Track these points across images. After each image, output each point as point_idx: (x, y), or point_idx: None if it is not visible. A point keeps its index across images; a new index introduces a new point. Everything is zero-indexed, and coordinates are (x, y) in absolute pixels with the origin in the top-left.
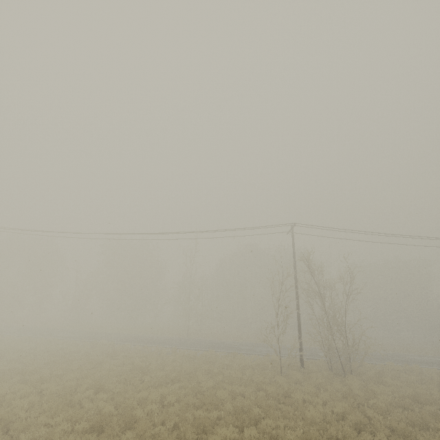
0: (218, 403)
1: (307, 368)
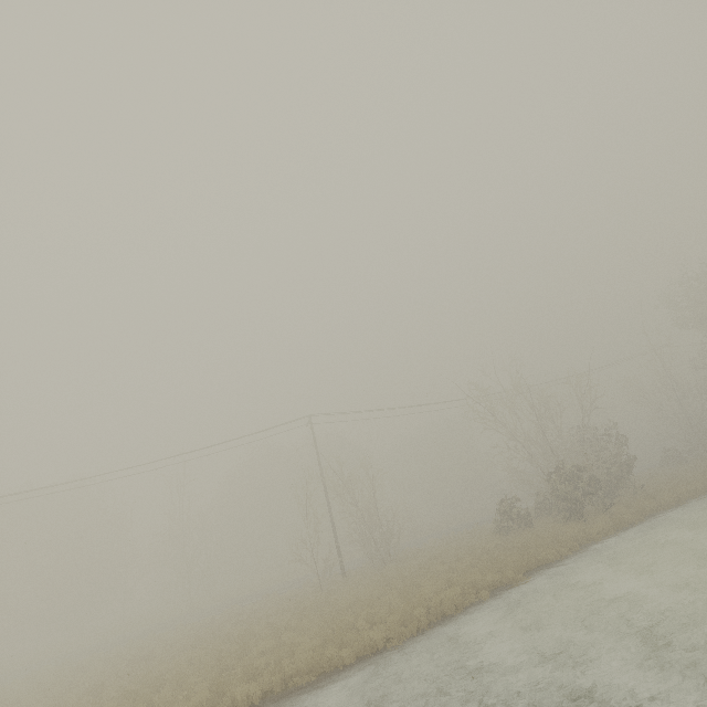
0: (255, 635)
1: (349, 574)
